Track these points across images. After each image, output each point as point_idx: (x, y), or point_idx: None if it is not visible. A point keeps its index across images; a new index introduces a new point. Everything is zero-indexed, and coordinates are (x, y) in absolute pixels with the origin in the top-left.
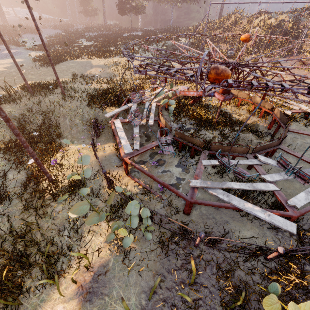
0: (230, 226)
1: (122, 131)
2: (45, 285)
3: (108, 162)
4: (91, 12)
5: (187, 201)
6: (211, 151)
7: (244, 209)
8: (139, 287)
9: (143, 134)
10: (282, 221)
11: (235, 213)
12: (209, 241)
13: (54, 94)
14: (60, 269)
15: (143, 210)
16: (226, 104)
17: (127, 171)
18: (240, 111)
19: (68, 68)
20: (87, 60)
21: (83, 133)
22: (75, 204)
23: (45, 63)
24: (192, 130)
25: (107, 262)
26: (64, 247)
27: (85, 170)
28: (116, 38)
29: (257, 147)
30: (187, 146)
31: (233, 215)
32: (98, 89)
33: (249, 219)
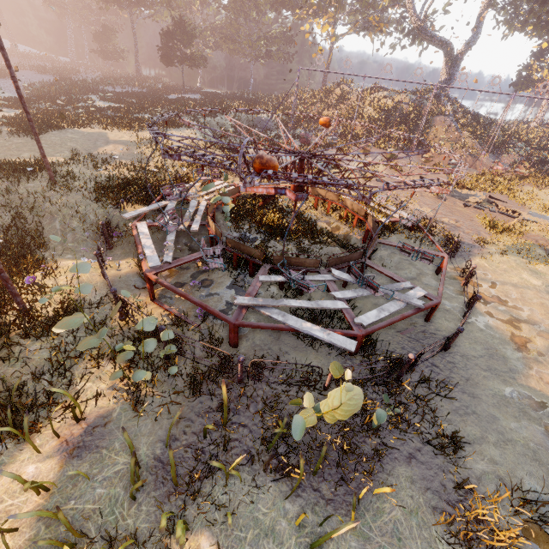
0: (289, 357)
1: (149, 237)
2: (7, 443)
3: (124, 285)
4: (113, 53)
5: (230, 324)
6: (274, 265)
7: (300, 328)
8: (155, 436)
9: (186, 247)
10: (342, 339)
11: (299, 343)
12: (254, 369)
13: (35, 180)
14: (34, 422)
15: (165, 332)
16: (312, 208)
17: (152, 295)
18: (329, 218)
19: (63, 141)
20: (100, 132)
21: (85, 244)
22: (64, 318)
23: (20, 129)
24: (258, 241)
25: (110, 412)
26: (41, 397)
27: (83, 285)
28: (155, 101)
29: (332, 260)
30: (243, 259)
31: (296, 345)
32: (116, 178)
33: (315, 348)
